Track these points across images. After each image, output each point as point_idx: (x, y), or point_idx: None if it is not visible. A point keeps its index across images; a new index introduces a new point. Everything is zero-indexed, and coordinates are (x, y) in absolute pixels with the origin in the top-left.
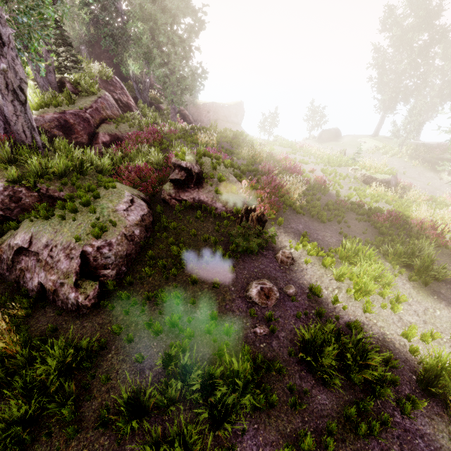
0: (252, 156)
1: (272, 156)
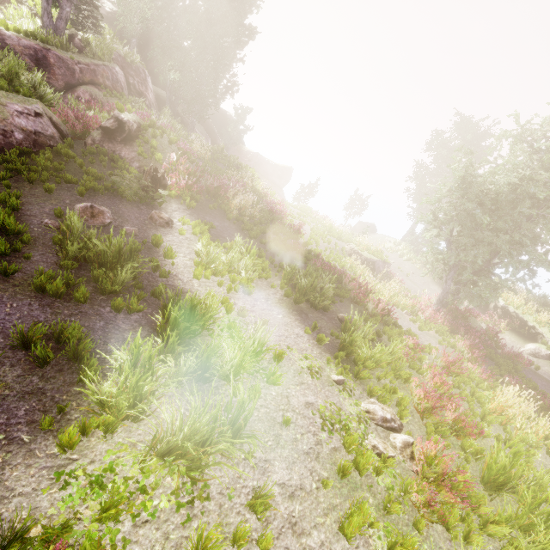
0: (238, 180)
1: (266, 197)
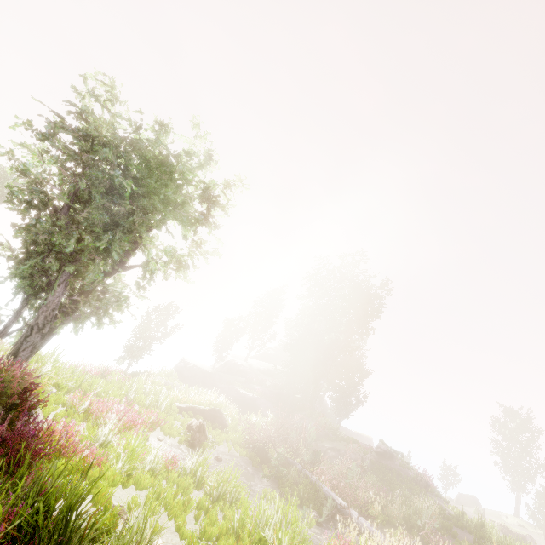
0: None
1: None
